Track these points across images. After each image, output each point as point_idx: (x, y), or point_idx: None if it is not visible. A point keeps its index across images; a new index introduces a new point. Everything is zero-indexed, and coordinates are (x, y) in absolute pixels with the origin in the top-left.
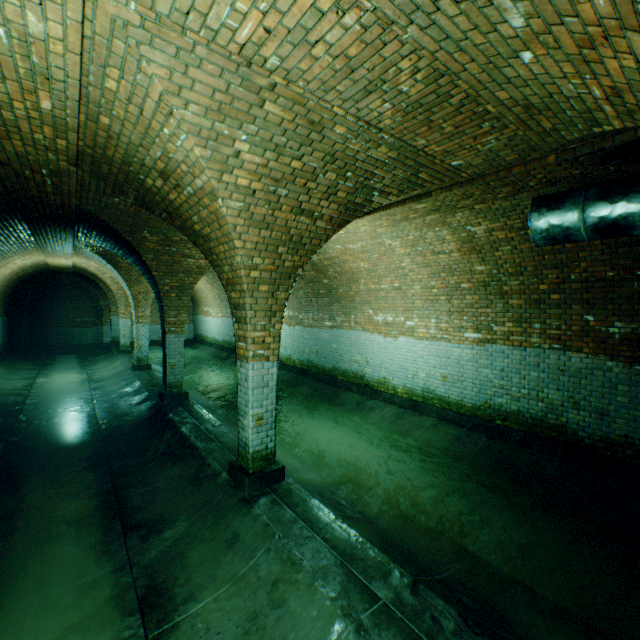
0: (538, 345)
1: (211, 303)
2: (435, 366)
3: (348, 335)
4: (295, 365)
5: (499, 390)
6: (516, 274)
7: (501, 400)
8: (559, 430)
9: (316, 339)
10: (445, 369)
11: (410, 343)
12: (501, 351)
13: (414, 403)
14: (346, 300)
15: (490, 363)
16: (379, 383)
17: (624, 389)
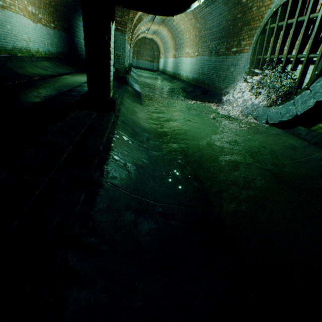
0: (202, 55)
1: (162, 52)
2: (190, 67)
3: (181, 60)
4: (172, 75)
5: (195, 72)
6: (202, 28)
7: (194, 75)
8: (198, 82)
9: (176, 63)
10: (191, 68)
11: (188, 60)
12: (198, 58)
13: (184, 81)
14: (183, 44)
15: (196, 63)
16: (182, 76)
17: (207, 66)
